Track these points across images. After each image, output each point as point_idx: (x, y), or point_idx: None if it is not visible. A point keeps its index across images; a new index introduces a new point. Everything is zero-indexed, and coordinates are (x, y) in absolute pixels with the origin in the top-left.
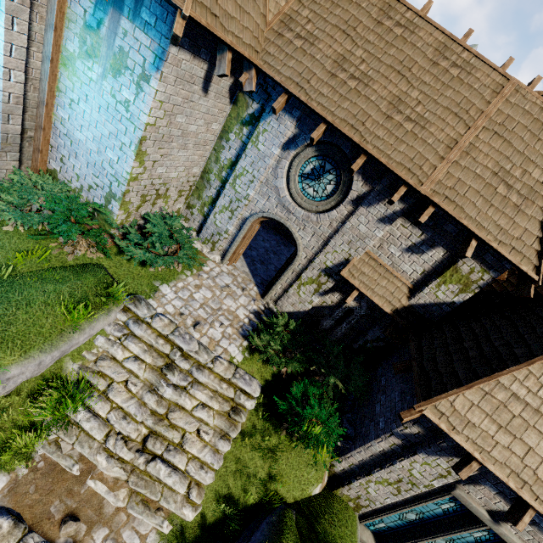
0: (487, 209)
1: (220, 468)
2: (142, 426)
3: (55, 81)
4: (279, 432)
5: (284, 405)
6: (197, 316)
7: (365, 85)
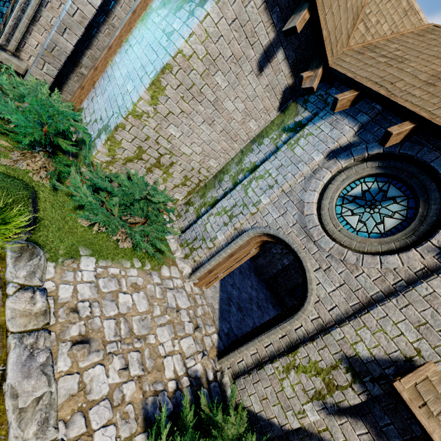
0: None
1: None
2: None
3: (128, 33)
4: None
5: None
6: (95, 329)
7: None
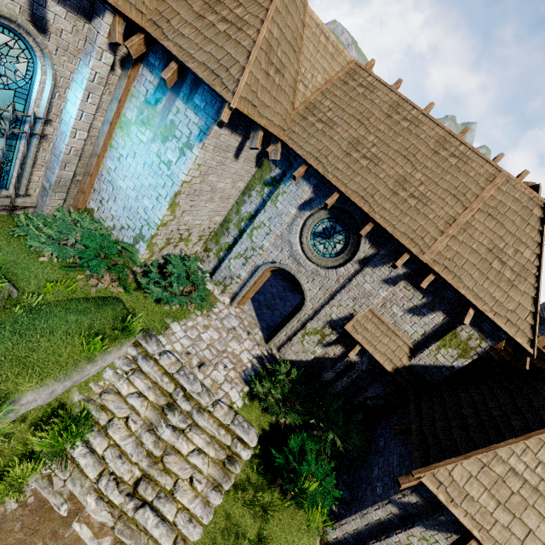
0: (483, 281)
1: (208, 523)
2: (136, 467)
3: (110, 139)
4: (273, 488)
5: (281, 458)
6: (202, 357)
7: (375, 164)
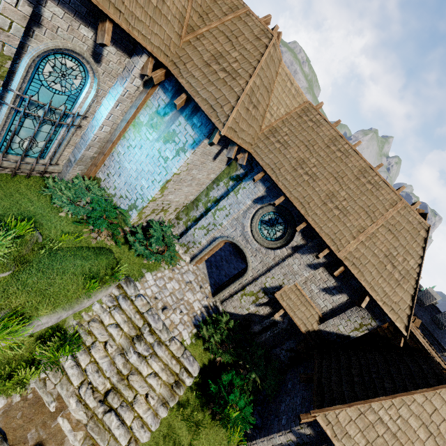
0: (378, 277)
1: (155, 431)
2: (107, 381)
3: (124, 132)
4: (205, 410)
5: (215, 388)
6: (166, 302)
7: (313, 180)
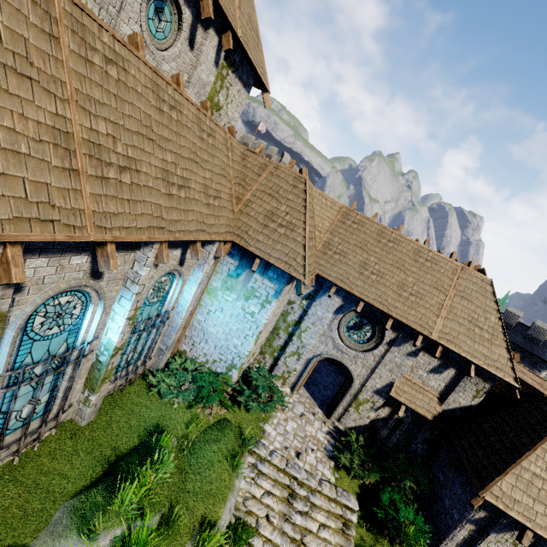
0: (473, 344)
1: None
2: None
3: (199, 301)
4: (380, 539)
5: (381, 513)
6: (295, 447)
7: (380, 276)
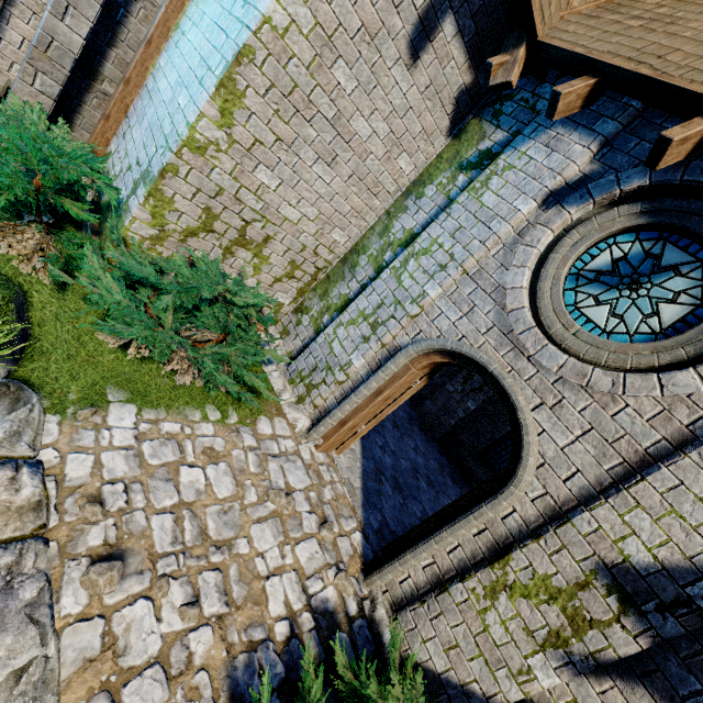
0: None
1: None
2: None
3: (179, 14)
4: None
5: None
6: (135, 532)
7: None
